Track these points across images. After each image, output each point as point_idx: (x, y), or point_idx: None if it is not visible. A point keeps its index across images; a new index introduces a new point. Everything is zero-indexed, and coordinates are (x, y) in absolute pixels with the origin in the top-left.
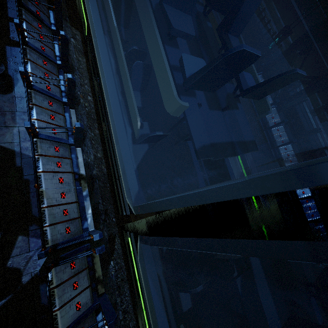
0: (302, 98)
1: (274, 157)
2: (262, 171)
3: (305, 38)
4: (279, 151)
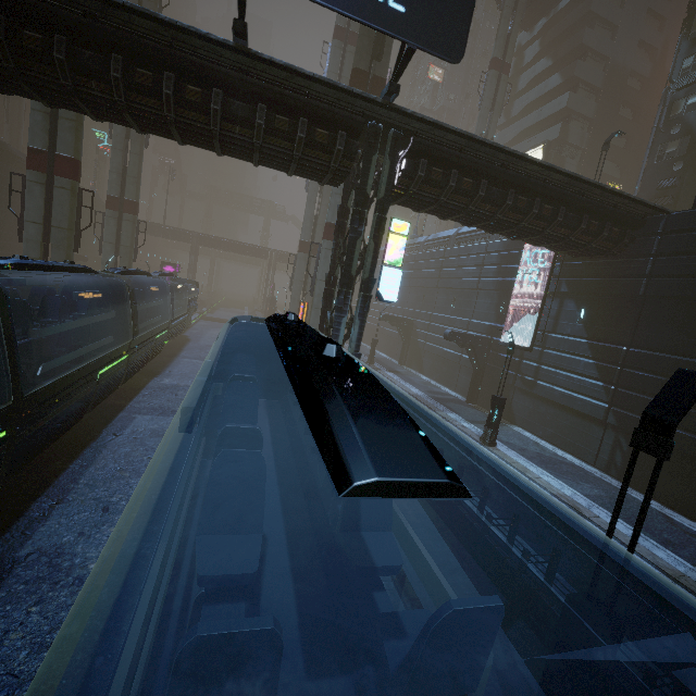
0: None
1: None
2: None
3: None
4: None
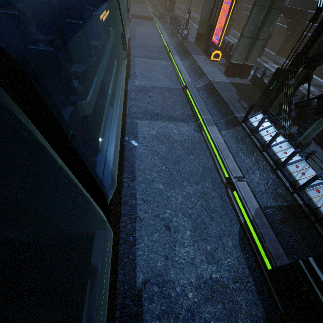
0: (322, 124)
1: (302, 204)
2: (288, 227)
3: (291, 67)
4: (306, 195)
